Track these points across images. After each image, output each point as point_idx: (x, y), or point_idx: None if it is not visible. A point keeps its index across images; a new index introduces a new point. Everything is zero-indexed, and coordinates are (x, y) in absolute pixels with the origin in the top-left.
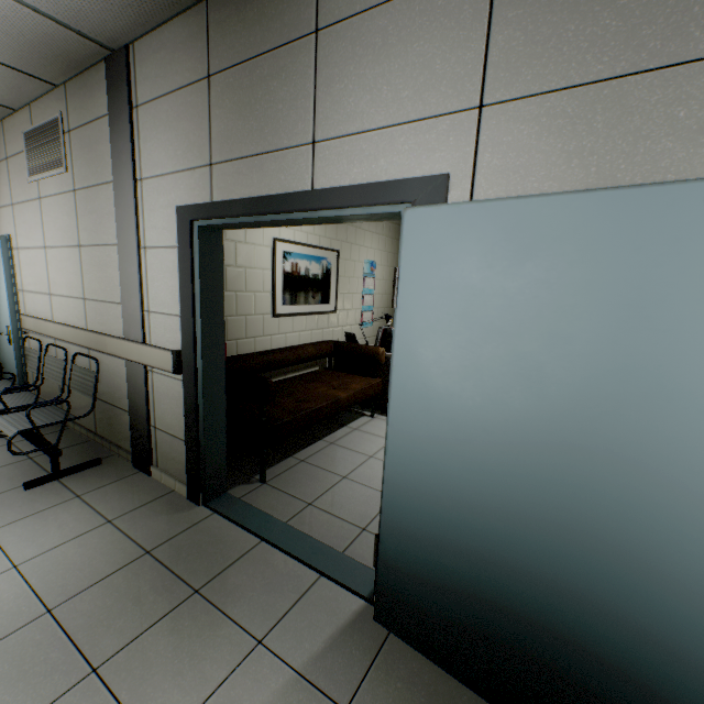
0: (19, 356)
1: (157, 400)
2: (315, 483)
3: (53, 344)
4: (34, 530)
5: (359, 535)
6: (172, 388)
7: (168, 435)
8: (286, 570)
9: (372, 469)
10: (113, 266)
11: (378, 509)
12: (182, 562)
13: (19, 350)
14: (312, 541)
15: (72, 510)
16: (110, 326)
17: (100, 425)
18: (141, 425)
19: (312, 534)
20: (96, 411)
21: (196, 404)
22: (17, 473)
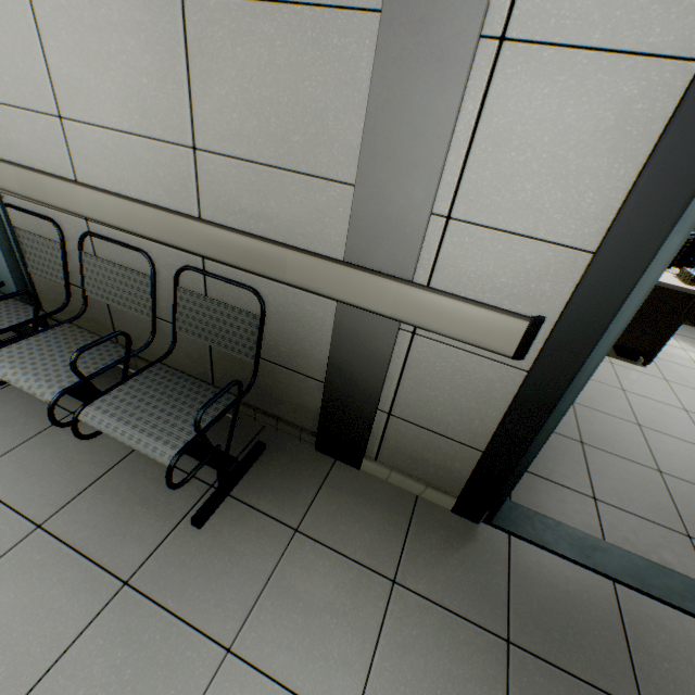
0: (5, 248)
1: (412, 380)
2: (563, 458)
3: (102, 237)
4: (301, 629)
5: (694, 548)
6: (468, 372)
7: (425, 430)
8: (692, 636)
9: (594, 424)
10: (330, 78)
11: (668, 497)
12: (568, 653)
13: (2, 235)
14: (675, 576)
15: (316, 567)
16: (286, 224)
17: (226, 380)
18: (356, 407)
19: (650, 556)
20: (215, 361)
21: (550, 413)
22: (145, 488)
